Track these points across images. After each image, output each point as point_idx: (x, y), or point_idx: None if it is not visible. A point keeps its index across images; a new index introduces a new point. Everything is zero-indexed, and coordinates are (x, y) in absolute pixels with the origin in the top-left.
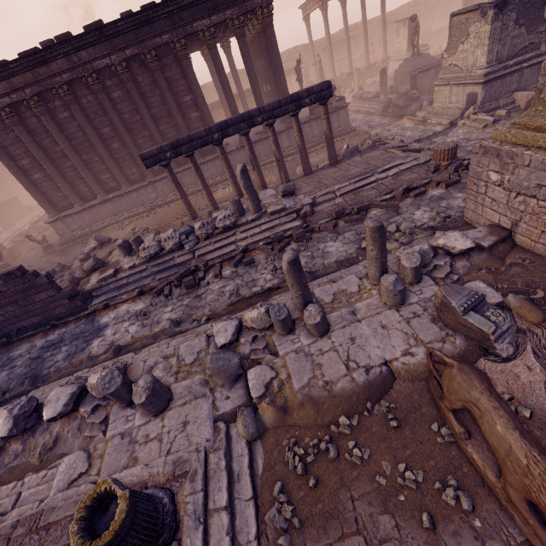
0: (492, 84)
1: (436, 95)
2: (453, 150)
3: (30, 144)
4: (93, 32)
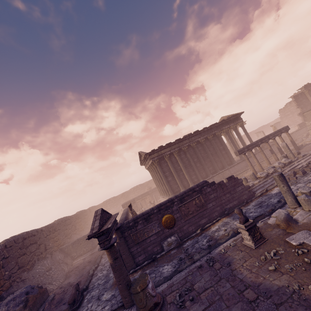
0: None
1: (310, 133)
2: None
3: (172, 166)
4: (198, 132)
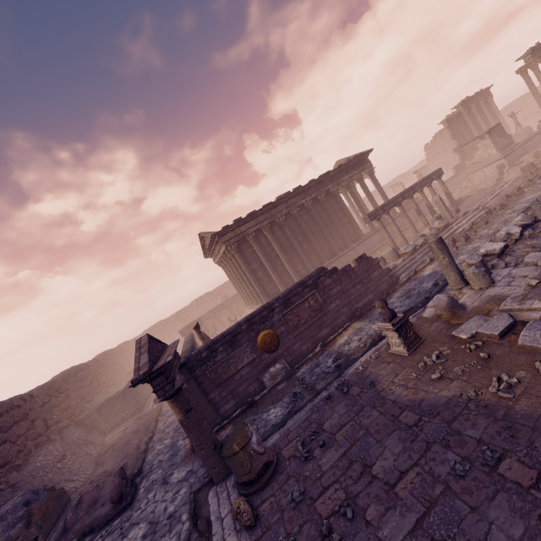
0: (507, 158)
1: (472, 179)
2: (533, 163)
3: (261, 252)
4: (301, 188)
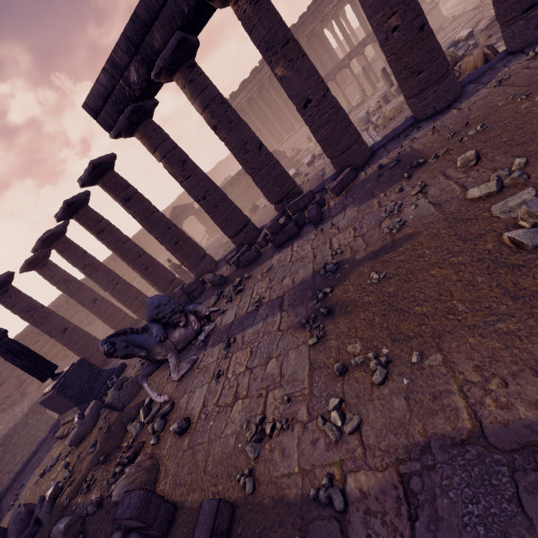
0: None
1: None
2: None
3: (255, 118)
4: None
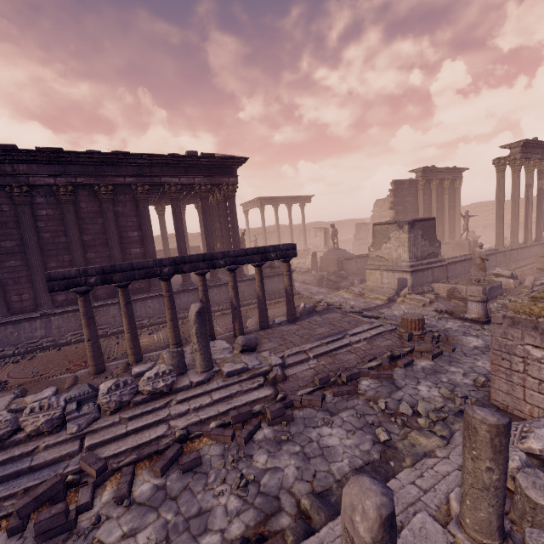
0: (416, 274)
1: (368, 276)
2: (422, 320)
3: None
4: (46, 153)
